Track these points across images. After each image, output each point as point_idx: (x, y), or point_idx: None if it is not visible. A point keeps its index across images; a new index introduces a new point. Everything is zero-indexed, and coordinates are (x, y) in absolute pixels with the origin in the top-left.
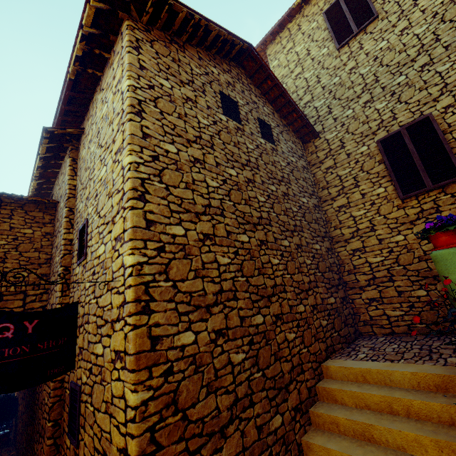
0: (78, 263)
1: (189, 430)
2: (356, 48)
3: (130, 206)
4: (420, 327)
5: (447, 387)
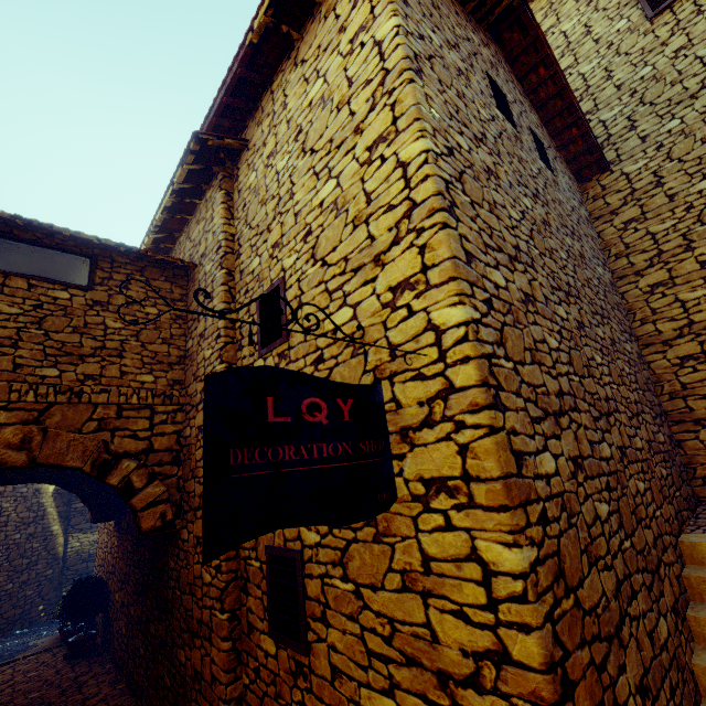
0: (264, 352)
1: (587, 627)
2: (688, 13)
3: (439, 223)
4: None
5: None
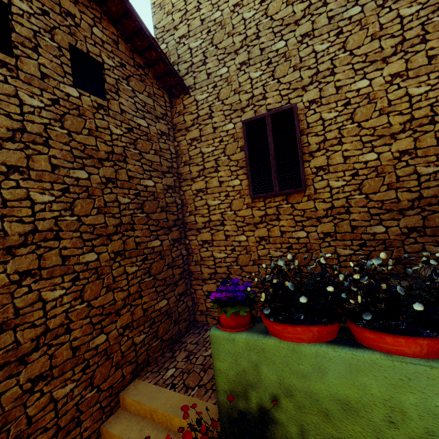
0: None
1: None
2: None
3: None
4: None
5: None
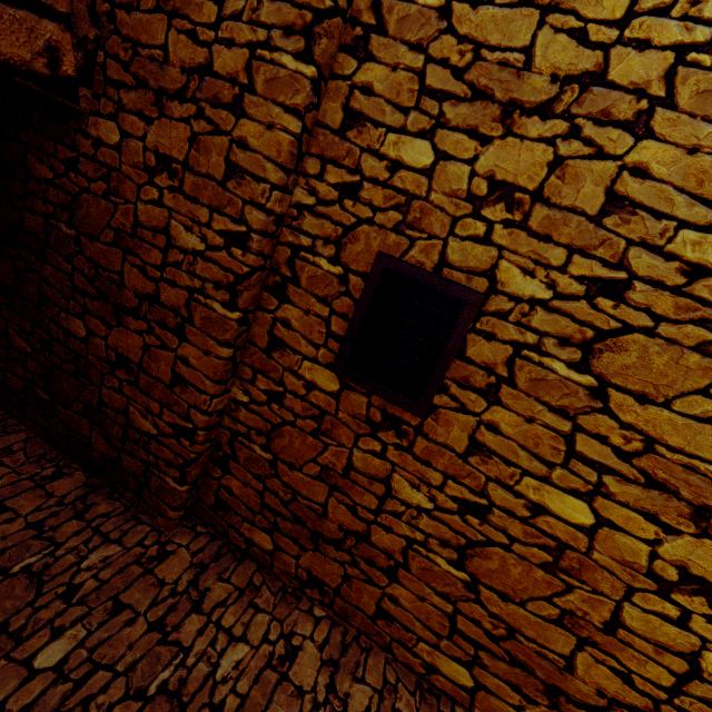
0: None
1: None
2: None
3: None
4: None
5: None
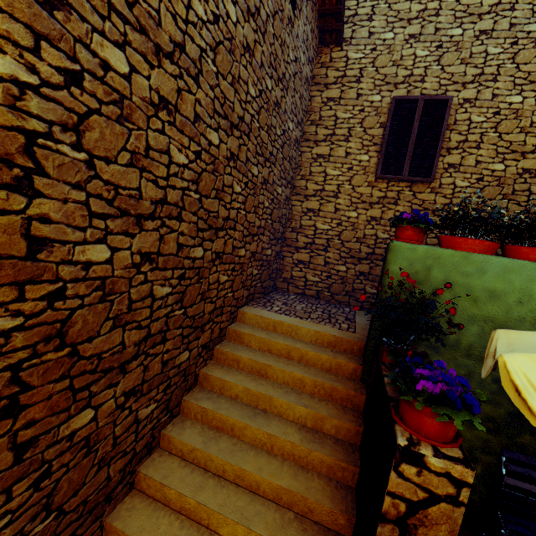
0: None
1: (78, 367)
2: None
3: None
4: (326, 294)
5: (336, 345)
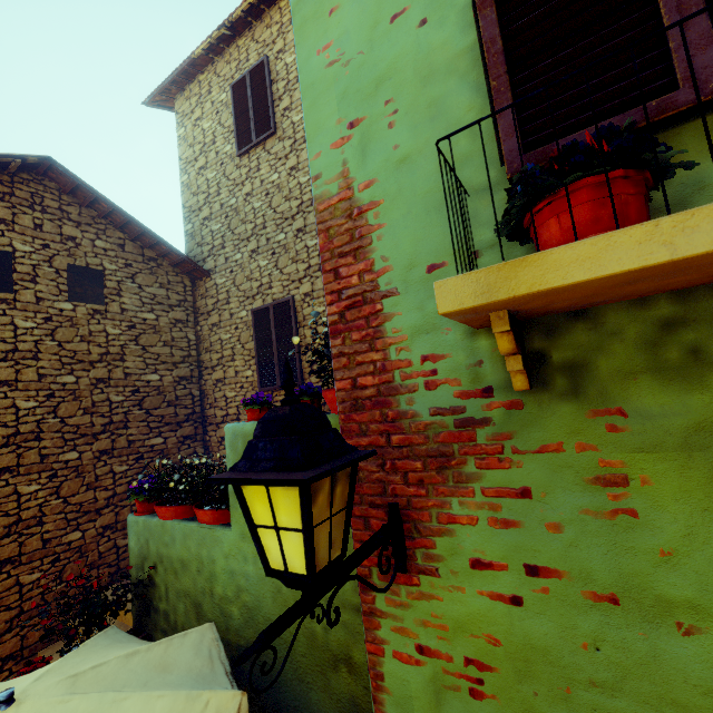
0: None
1: None
2: (255, 165)
3: None
4: None
5: None
